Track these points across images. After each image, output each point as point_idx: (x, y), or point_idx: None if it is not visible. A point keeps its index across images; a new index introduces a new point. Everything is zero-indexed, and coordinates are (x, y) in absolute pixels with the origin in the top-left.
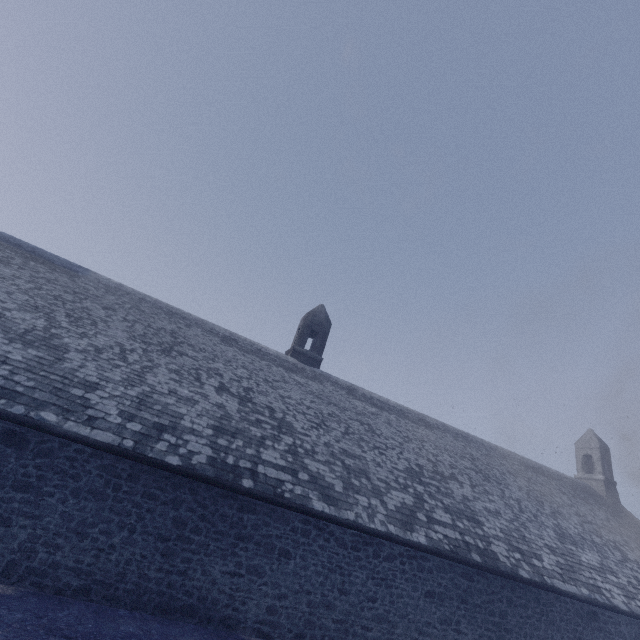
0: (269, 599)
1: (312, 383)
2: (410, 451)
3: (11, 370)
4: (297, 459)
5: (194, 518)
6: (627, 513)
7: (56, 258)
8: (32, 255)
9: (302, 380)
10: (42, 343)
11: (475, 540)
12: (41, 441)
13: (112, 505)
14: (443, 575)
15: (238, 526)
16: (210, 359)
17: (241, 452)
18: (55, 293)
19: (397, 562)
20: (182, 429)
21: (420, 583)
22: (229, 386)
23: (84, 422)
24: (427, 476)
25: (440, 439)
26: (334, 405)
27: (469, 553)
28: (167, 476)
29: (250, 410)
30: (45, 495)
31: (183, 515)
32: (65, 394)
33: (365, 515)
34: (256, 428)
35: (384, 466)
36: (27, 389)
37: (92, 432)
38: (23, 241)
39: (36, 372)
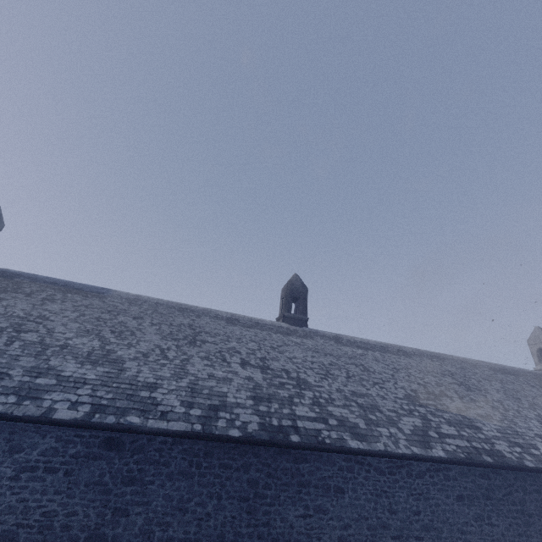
0: (337, 531)
1: (306, 341)
2: (402, 380)
3: (92, 388)
4: (322, 409)
5: (262, 477)
6: None
7: (84, 286)
8: (66, 288)
9: (298, 340)
10: (104, 360)
11: (481, 444)
12: (133, 441)
13: (199, 480)
14: (466, 479)
15: (297, 475)
16: (225, 340)
17: (280, 413)
18: (95, 316)
19: (427, 477)
20: (230, 405)
21: (450, 490)
22: (248, 360)
23: (160, 418)
24: (423, 398)
25: (420, 363)
26: (330, 355)
27: (481, 456)
28: (233, 447)
29: (272, 376)
30: (147, 484)
31: (254, 476)
32: (137, 398)
33: (391, 443)
34: (282, 390)
35: (388, 398)
36: (109, 401)
37: (169, 424)
38: (56, 278)
39: (110, 385)
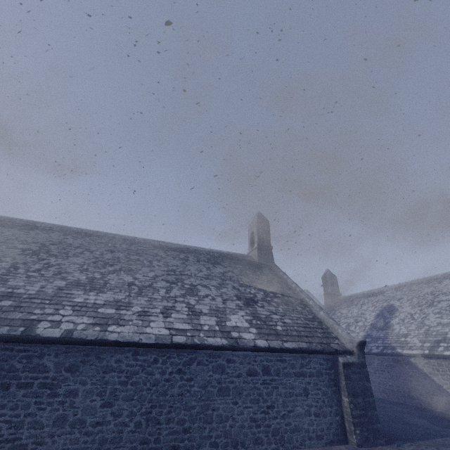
0: None
1: None
2: None
3: None
4: None
5: None
6: (273, 268)
7: None
8: None
9: None
10: None
11: None
12: None
13: None
14: None
15: None
16: None
17: None
18: None
19: None
20: None
21: None
22: None
23: None
24: None
25: (25, 234)
26: None
27: None
28: None
29: None
30: None
31: None
32: None
33: None
34: None
35: None
36: None
37: None
38: None
39: None
